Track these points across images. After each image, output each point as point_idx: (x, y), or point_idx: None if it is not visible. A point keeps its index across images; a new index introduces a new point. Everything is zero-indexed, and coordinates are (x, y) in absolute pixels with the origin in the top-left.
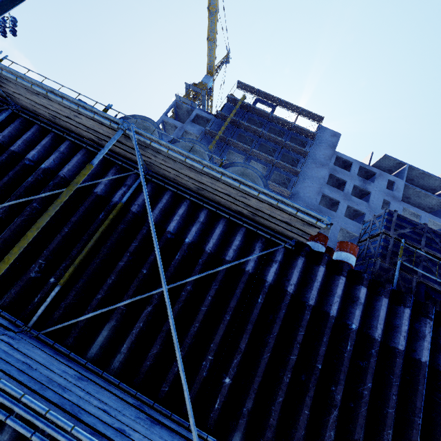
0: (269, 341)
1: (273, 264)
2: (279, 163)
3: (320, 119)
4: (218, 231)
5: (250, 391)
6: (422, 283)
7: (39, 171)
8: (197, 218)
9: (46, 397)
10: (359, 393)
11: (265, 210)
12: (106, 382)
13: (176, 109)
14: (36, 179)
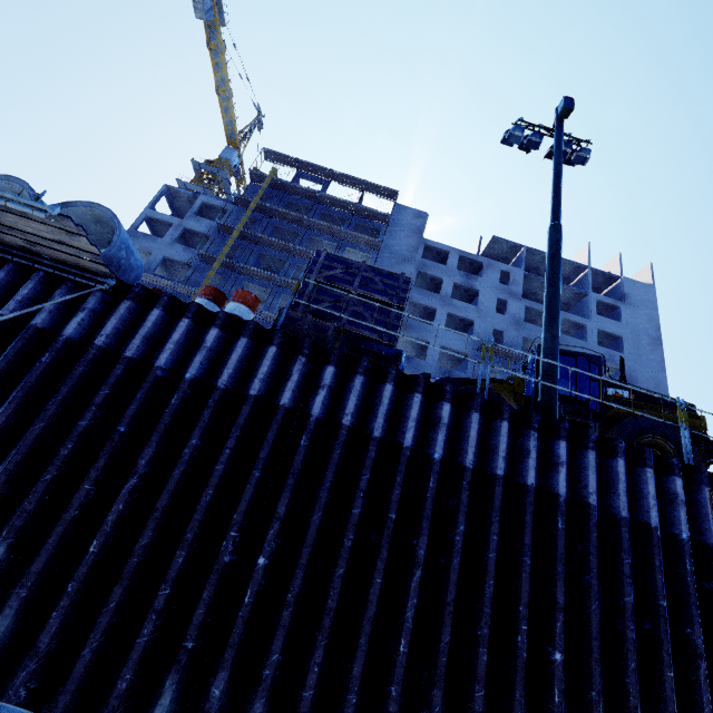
0: (48, 408)
1: (79, 313)
2: None
3: (395, 195)
4: None
5: None
6: (349, 333)
7: None
8: None
9: None
10: (179, 455)
11: (26, 228)
12: None
13: (170, 199)
14: None
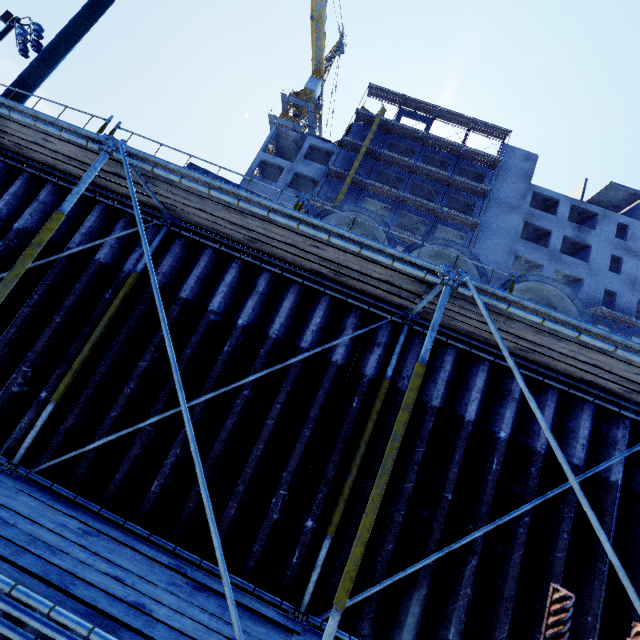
0: None
1: None
2: (446, 212)
3: (505, 134)
4: (548, 414)
5: None
6: None
7: (237, 333)
8: (507, 392)
9: None
10: None
11: None
12: None
13: (276, 140)
14: (234, 346)
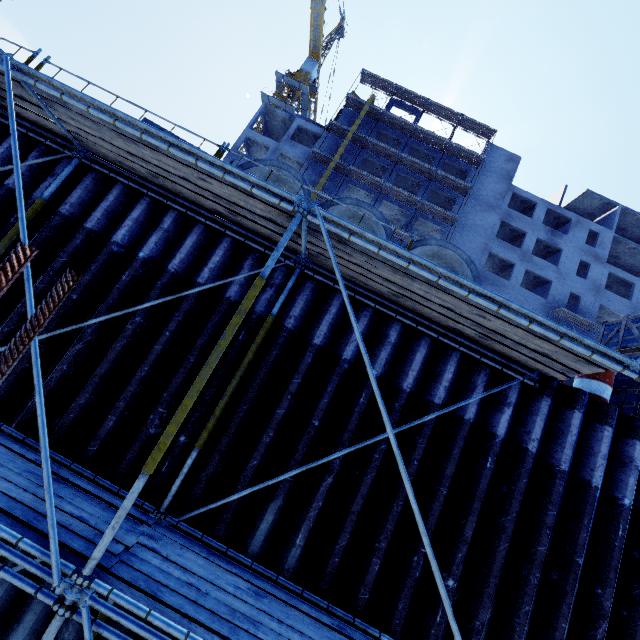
0: (506, 525)
1: (506, 408)
2: (426, 205)
3: (491, 133)
4: (419, 358)
5: (484, 598)
6: None
7: (137, 264)
8: (385, 336)
9: None
10: (635, 598)
11: (511, 335)
12: (283, 590)
13: (265, 119)
14: (133, 277)
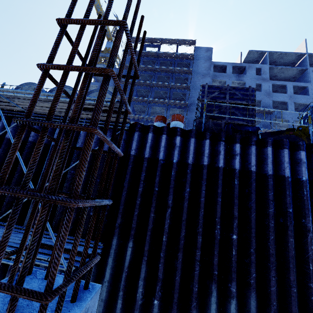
0: (124, 185)
1: None
2: (174, 85)
3: (194, 42)
4: (82, 135)
5: (118, 214)
6: (230, 123)
7: None
8: None
9: None
10: (183, 196)
11: None
12: None
13: None
14: None
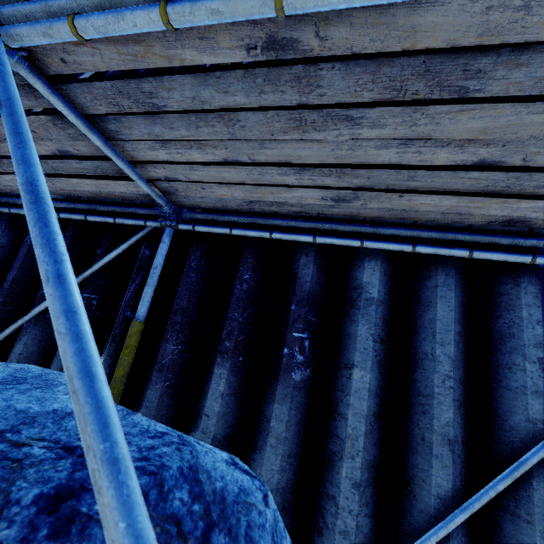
0: None
1: None
2: None
3: None
4: None
5: None
6: None
7: None
8: None
9: (341, 56)
10: None
11: None
12: (382, 226)
13: None
14: None
